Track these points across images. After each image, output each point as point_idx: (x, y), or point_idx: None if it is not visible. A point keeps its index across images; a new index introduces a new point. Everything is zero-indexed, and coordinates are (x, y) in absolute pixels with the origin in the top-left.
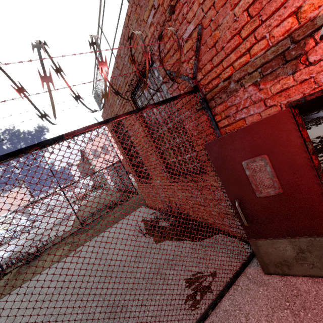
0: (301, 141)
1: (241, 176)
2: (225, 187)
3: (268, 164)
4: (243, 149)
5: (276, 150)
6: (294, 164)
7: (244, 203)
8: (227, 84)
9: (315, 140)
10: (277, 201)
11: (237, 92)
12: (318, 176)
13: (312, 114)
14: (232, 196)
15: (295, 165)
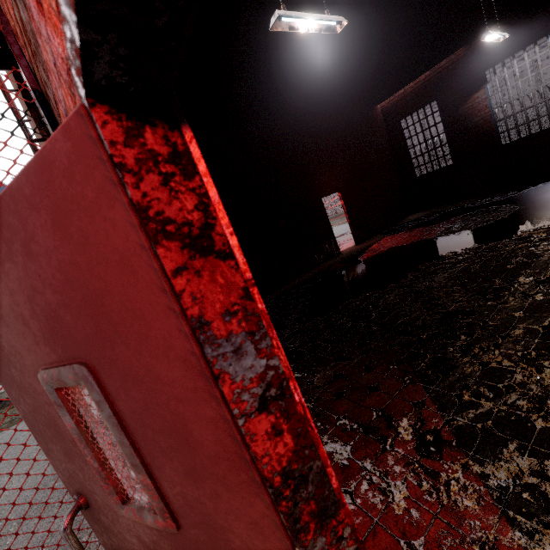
0: (181, 331)
1: (60, 423)
2: (40, 444)
3: (102, 411)
4: (23, 318)
5: (111, 352)
6: (187, 438)
7: (100, 514)
8: (16, 6)
9: (473, 253)
10: (176, 549)
11: (40, 46)
12: (285, 522)
13: (481, 203)
14: (67, 480)
15: (194, 446)
